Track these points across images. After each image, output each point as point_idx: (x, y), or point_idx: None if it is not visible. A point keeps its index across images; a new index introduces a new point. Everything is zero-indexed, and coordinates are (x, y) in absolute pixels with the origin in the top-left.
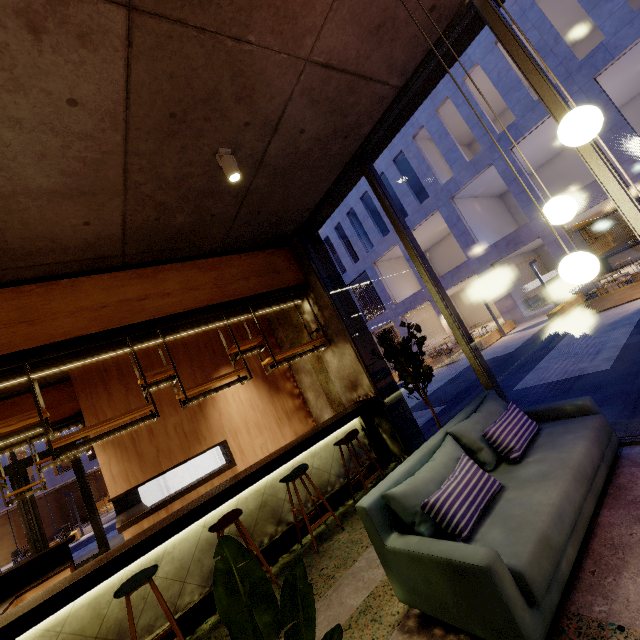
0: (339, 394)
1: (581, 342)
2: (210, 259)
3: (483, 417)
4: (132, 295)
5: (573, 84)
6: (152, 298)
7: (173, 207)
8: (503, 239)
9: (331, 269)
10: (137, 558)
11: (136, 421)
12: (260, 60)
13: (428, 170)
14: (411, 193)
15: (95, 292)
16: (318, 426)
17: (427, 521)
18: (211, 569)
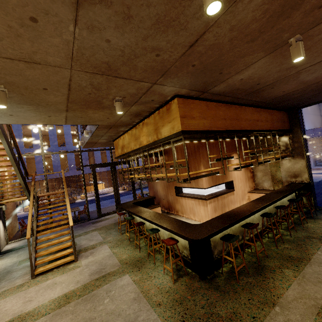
0: (282, 177)
1: None
2: (270, 110)
3: None
4: (255, 118)
5: None
6: (259, 121)
7: (304, 91)
8: (320, 128)
9: (303, 127)
10: None
11: (248, 165)
12: None
13: None
14: None
15: (249, 114)
16: (288, 187)
17: None
18: (263, 220)
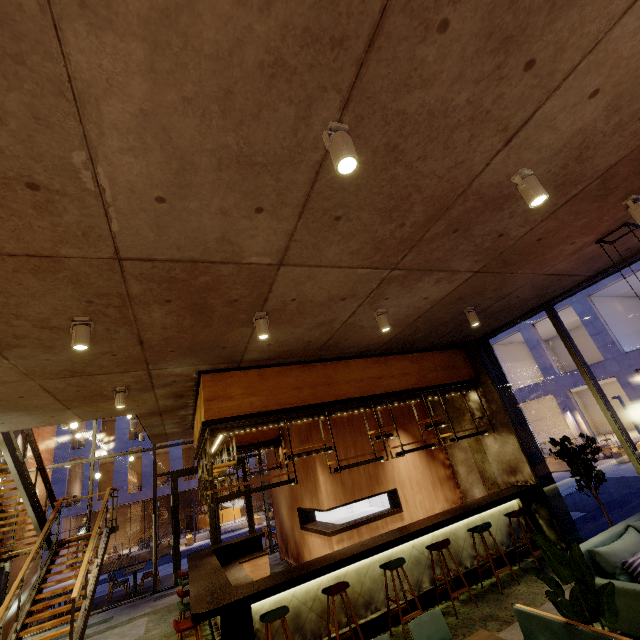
0: (495, 474)
1: None
2: (415, 354)
3: None
4: (374, 374)
5: None
6: (384, 378)
7: (421, 330)
8: None
9: (498, 371)
10: (380, 552)
11: (372, 459)
12: (517, 277)
13: None
14: None
15: (357, 370)
16: (487, 497)
17: (625, 574)
18: (418, 579)
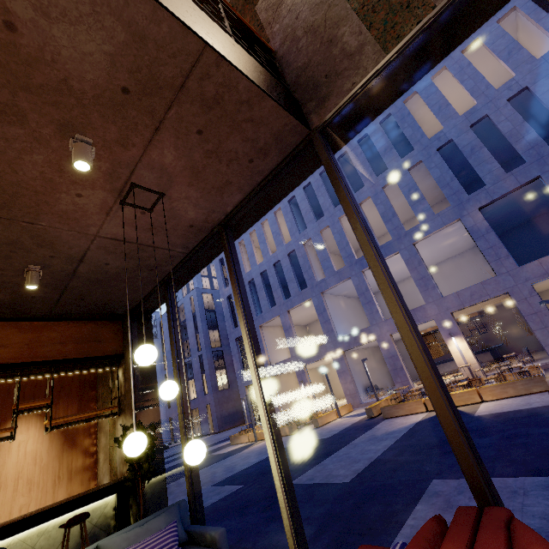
0: (117, 463)
1: (362, 445)
2: (36, 322)
3: (137, 534)
4: None
5: (401, 243)
6: None
7: None
8: (352, 334)
9: None
10: None
11: None
12: (54, 232)
13: (309, 268)
14: (296, 281)
15: None
16: (62, 500)
17: None
18: None
